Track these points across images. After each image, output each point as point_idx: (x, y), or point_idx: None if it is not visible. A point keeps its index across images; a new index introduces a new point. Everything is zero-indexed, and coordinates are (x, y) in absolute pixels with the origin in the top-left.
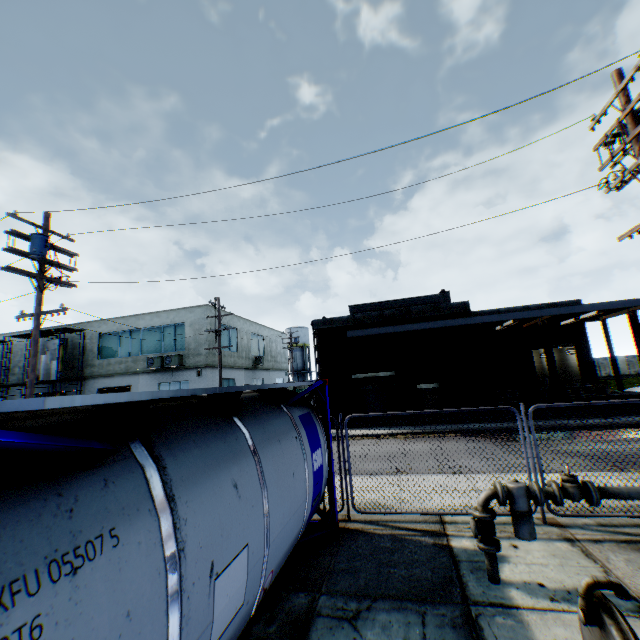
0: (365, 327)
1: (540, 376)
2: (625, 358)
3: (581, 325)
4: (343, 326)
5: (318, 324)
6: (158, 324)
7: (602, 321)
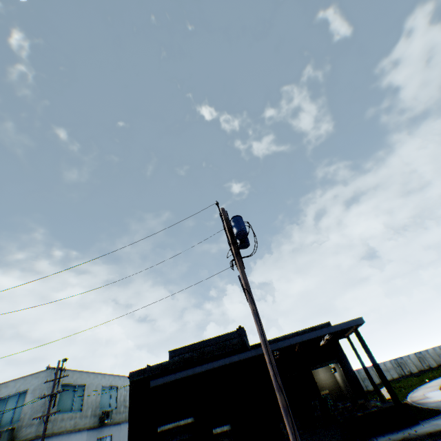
0: (170, 372)
1: (339, 390)
2: (414, 354)
3: (337, 342)
4: (153, 374)
5: (133, 375)
6: (4, 394)
7: (347, 337)
